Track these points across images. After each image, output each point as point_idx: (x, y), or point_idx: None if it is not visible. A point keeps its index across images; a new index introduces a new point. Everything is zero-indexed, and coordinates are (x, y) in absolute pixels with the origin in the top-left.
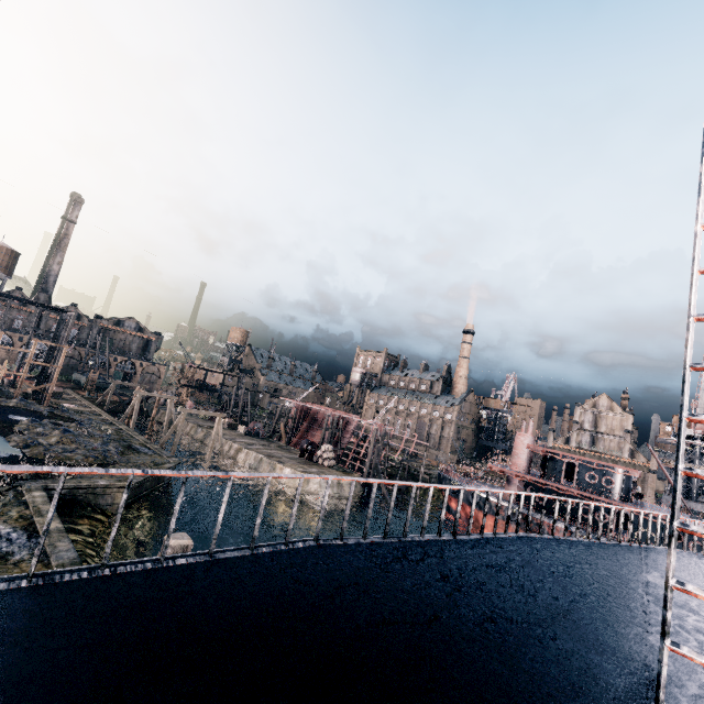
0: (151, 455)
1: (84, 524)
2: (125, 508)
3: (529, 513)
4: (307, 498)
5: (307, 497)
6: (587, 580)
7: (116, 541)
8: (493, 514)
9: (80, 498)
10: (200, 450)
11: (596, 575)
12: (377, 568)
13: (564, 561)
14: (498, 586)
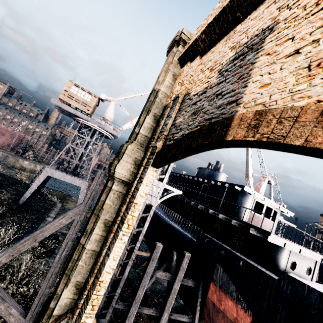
0: None
1: None
2: None
3: None
4: (35, 172)
5: (35, 172)
6: None
7: None
8: None
9: None
10: None
11: None
12: None
13: None
14: None
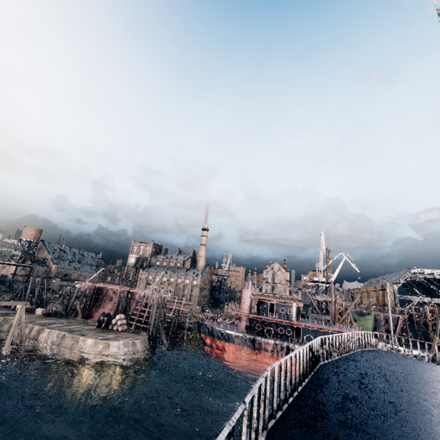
0: None
1: None
2: None
3: (319, 350)
4: (108, 360)
5: (108, 359)
6: (377, 389)
7: None
8: (233, 342)
9: None
10: None
11: (374, 383)
12: (319, 436)
13: (354, 378)
14: (369, 417)
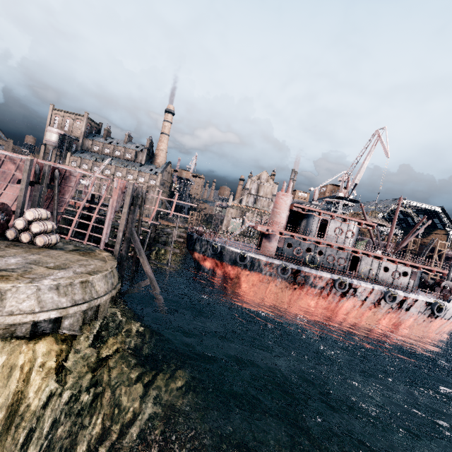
0: None
1: None
2: None
3: None
4: (2, 338)
5: (2, 335)
6: None
7: None
8: (260, 271)
9: None
10: None
11: None
12: None
13: None
14: None
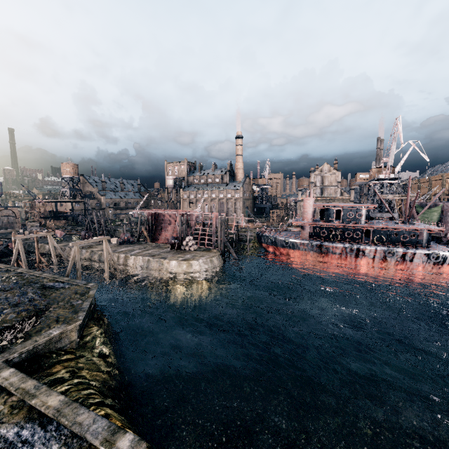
0: (69, 288)
1: (58, 370)
2: (80, 339)
3: None
4: (194, 276)
5: (193, 276)
6: None
7: (90, 368)
8: (299, 249)
9: (41, 352)
10: (92, 265)
11: None
12: None
13: None
14: None
